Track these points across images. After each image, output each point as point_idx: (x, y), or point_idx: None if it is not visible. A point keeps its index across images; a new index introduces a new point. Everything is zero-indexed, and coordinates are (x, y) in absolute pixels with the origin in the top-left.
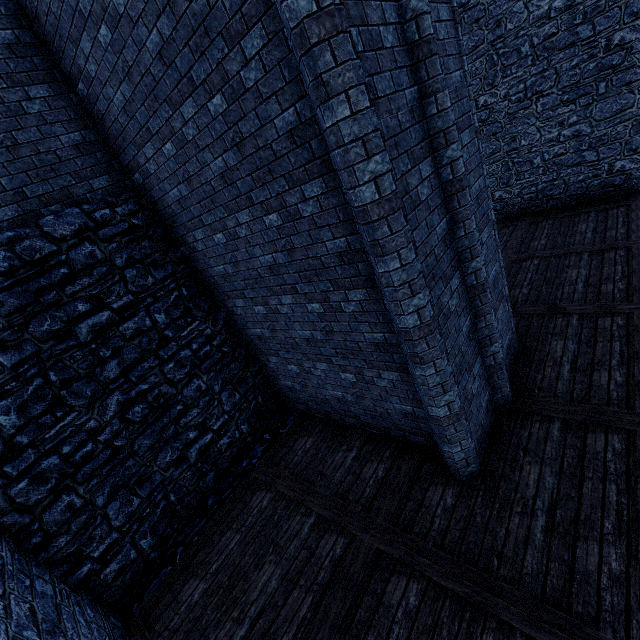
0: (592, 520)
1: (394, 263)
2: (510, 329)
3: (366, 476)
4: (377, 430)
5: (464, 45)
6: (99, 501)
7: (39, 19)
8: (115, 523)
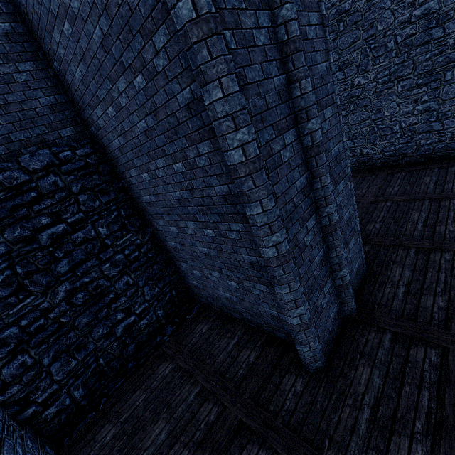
0: (406, 419)
1: (257, 209)
2: (360, 256)
3: (241, 360)
4: (254, 324)
5: (345, 40)
6: (45, 361)
7: (28, 16)
8: (56, 378)
